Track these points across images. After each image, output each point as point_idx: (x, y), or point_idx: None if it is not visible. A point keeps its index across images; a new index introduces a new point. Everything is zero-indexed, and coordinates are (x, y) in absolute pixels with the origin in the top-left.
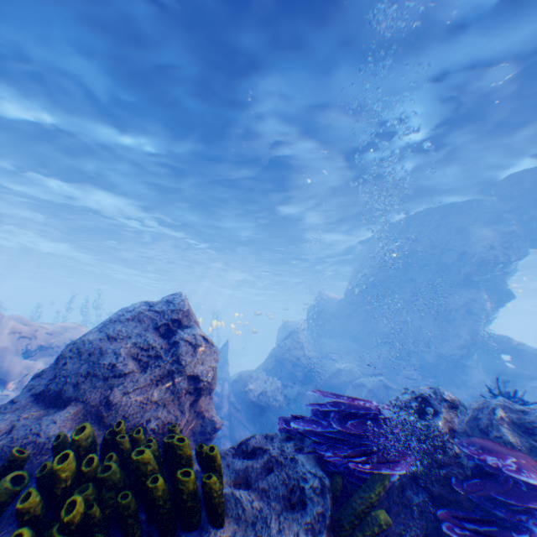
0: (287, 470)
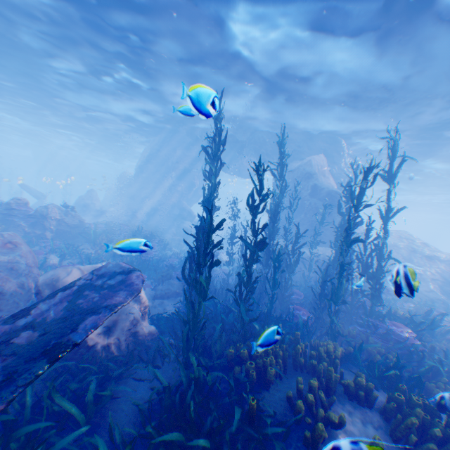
0: None
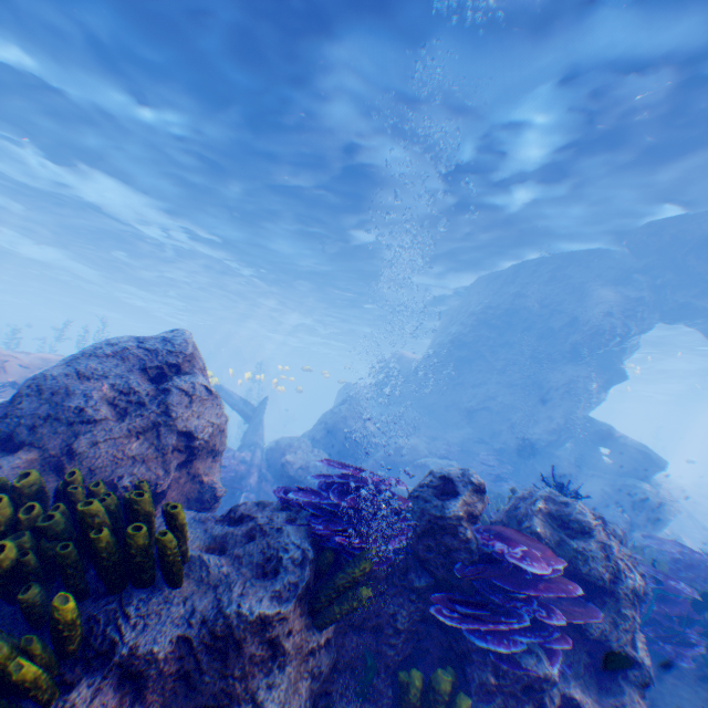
0: (269, 539)
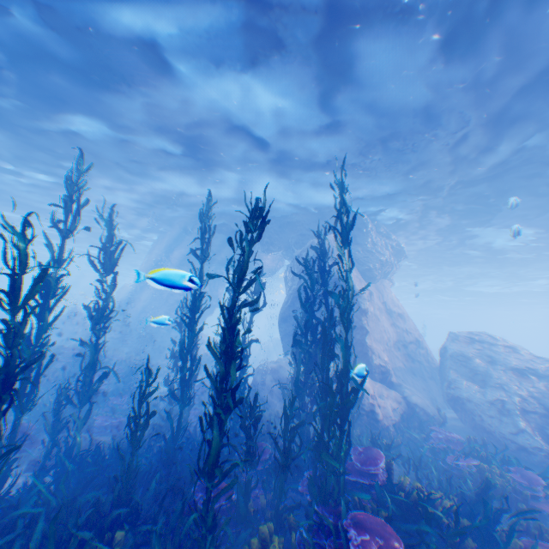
0: None
